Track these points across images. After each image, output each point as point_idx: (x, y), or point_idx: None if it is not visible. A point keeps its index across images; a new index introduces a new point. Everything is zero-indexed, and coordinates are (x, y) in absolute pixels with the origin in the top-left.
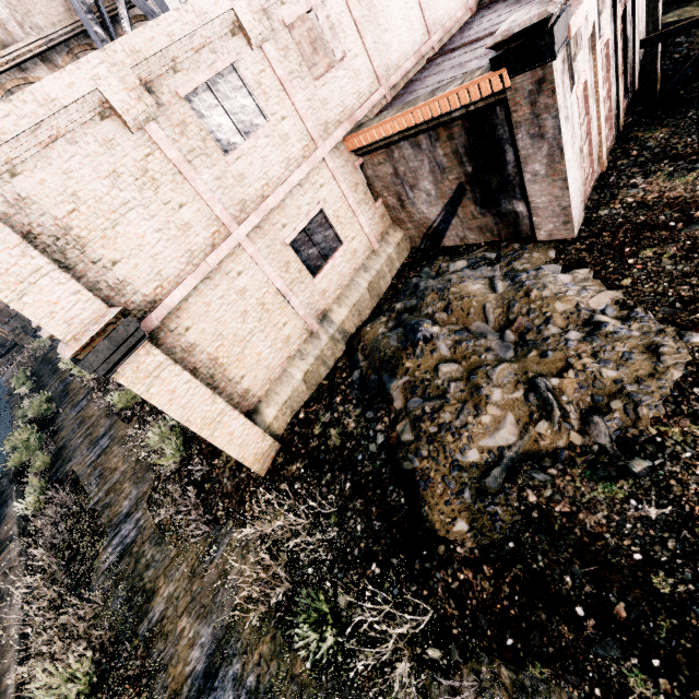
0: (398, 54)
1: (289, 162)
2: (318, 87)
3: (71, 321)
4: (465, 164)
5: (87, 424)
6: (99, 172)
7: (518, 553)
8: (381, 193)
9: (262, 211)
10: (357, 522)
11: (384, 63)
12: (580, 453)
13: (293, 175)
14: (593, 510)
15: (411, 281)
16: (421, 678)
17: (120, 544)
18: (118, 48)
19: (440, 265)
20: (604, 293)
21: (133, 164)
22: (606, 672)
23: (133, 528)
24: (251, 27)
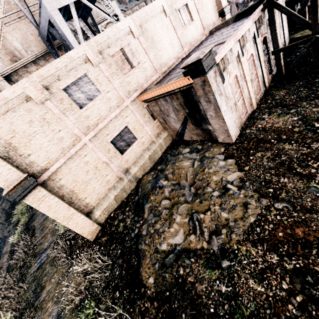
0: (166, 58)
1: (111, 108)
2: (125, 77)
3: (6, 180)
4: (185, 109)
5: None
6: (25, 121)
7: (169, 298)
8: (157, 117)
9: (96, 130)
10: (117, 270)
11: (159, 63)
12: (205, 253)
13: (112, 114)
14: (202, 283)
15: (167, 156)
16: None
17: (39, 262)
18: (34, 76)
19: (180, 149)
20: (235, 173)
21: (39, 117)
22: None
23: (46, 256)
24: (93, 59)
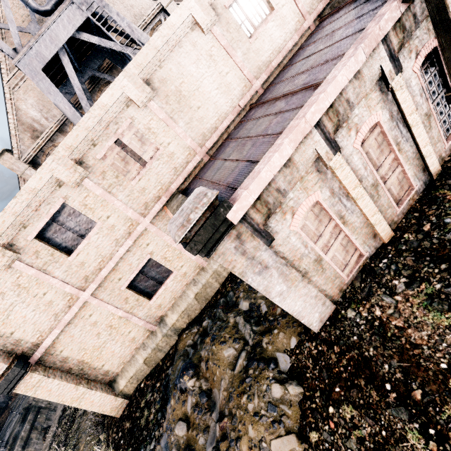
0: (214, 118)
1: (118, 240)
2: (135, 183)
3: None
4: None
5: None
6: None
7: None
8: None
9: (99, 279)
10: None
11: (200, 133)
12: None
13: (119, 250)
14: None
15: (220, 300)
16: None
17: None
18: None
19: (239, 294)
20: (289, 438)
21: (11, 284)
22: None
23: None
24: (69, 178)
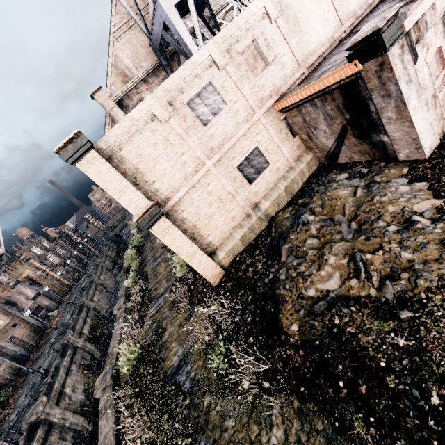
0: (315, 44)
1: (238, 124)
2: (257, 80)
3: (136, 207)
4: (345, 114)
5: (154, 250)
6: (150, 144)
7: (319, 347)
8: (298, 132)
9: (221, 152)
10: (249, 316)
11: (304, 53)
12: (372, 301)
13: (239, 131)
14: (367, 334)
15: (311, 186)
16: (253, 390)
17: (157, 306)
18: (159, 90)
19: (332, 176)
20: (428, 200)
21: (163, 138)
22: (344, 416)
23: (163, 300)
24: (219, 61)
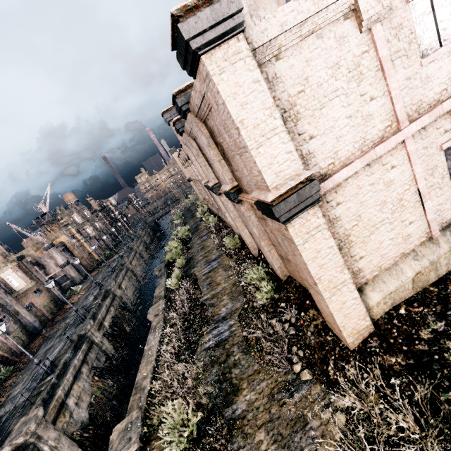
0: None
1: None
2: None
3: (278, 174)
4: None
5: (206, 250)
6: (327, 63)
7: None
8: None
9: (435, 113)
10: None
11: None
12: None
13: None
14: None
15: None
16: None
17: (217, 336)
18: None
19: None
20: None
21: (351, 59)
22: None
23: (227, 329)
24: None
